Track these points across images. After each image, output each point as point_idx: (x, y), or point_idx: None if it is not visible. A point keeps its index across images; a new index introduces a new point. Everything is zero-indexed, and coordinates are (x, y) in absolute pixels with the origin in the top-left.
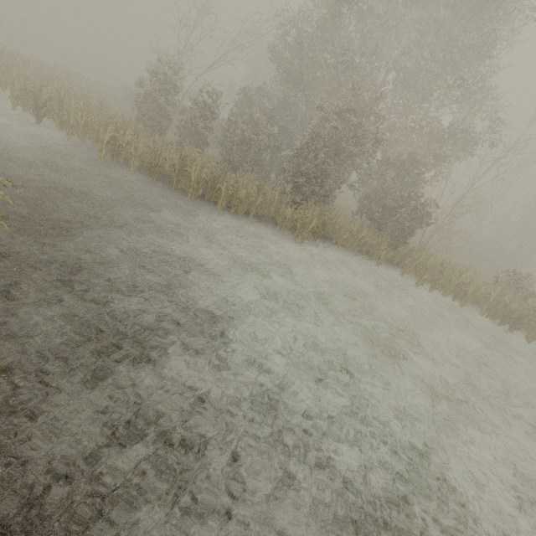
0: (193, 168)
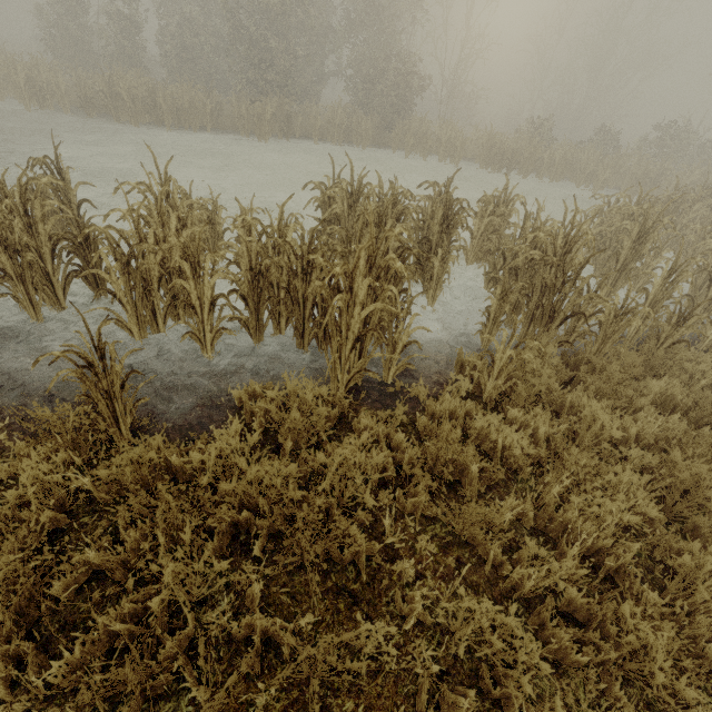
0: (122, 86)
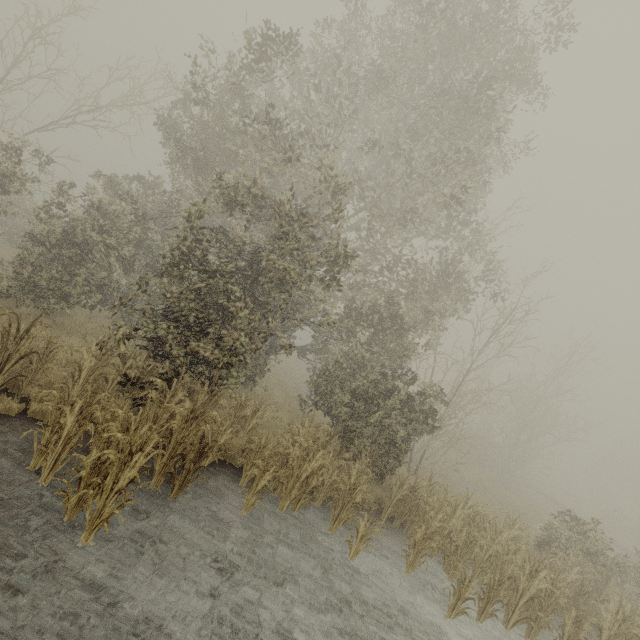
0: None
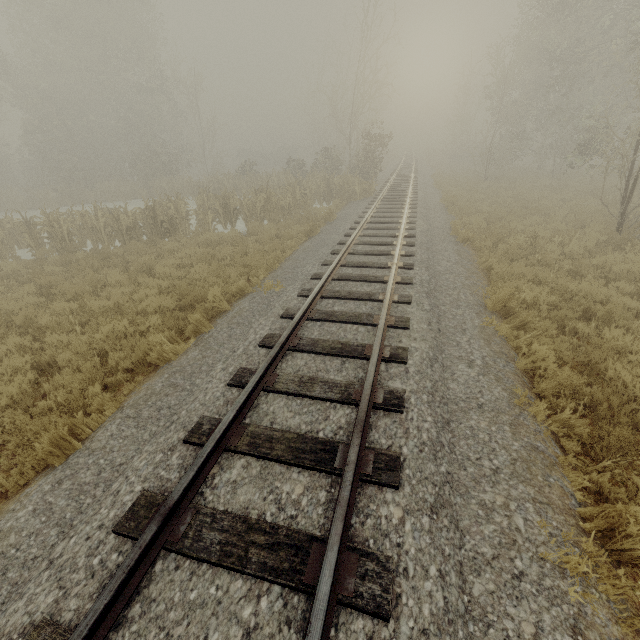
0: None
